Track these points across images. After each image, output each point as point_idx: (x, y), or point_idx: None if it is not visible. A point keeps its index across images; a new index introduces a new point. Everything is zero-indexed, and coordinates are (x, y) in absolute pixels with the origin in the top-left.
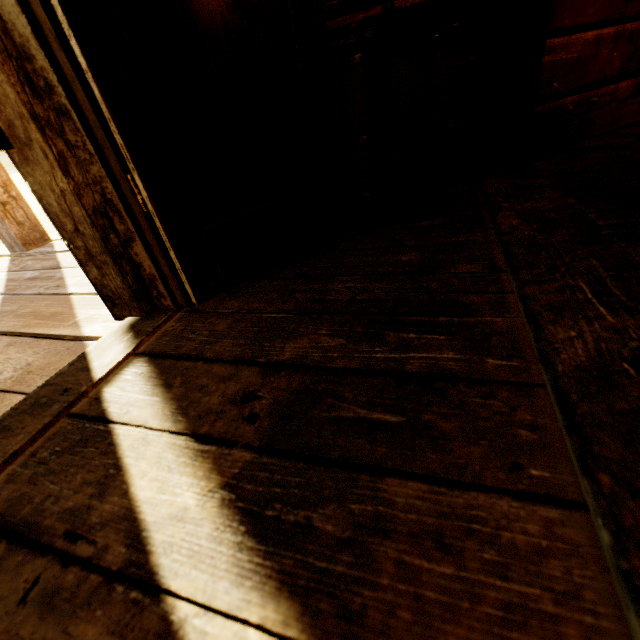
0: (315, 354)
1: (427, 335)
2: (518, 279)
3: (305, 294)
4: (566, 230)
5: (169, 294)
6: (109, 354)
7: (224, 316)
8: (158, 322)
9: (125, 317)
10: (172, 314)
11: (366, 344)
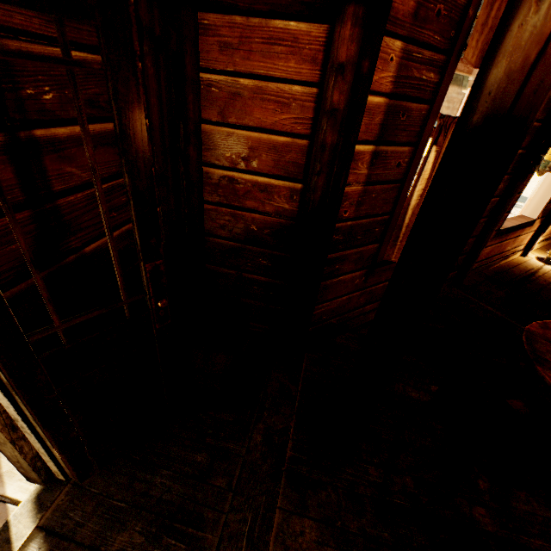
0: (129, 548)
1: (179, 543)
2: (231, 504)
3: (140, 484)
4: (272, 459)
5: (65, 476)
6: (23, 527)
7: (93, 496)
8: (55, 496)
9: (35, 483)
10: (64, 488)
11: (153, 545)
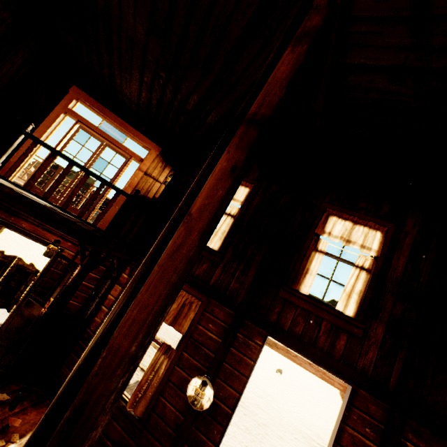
0: None
1: None
2: None
3: None
4: None
5: None
6: None
7: None
8: None
9: None
10: None
11: None
